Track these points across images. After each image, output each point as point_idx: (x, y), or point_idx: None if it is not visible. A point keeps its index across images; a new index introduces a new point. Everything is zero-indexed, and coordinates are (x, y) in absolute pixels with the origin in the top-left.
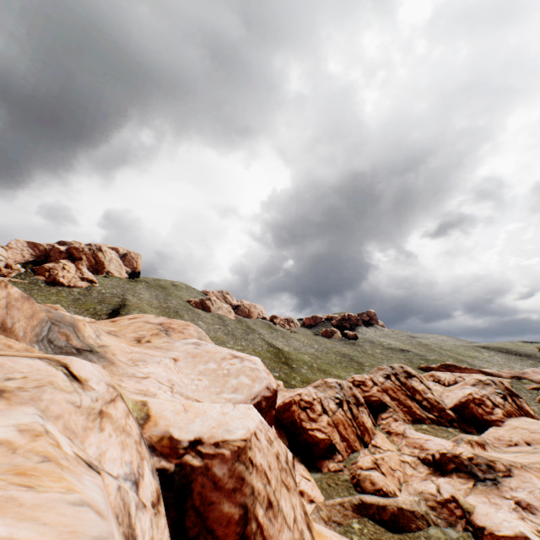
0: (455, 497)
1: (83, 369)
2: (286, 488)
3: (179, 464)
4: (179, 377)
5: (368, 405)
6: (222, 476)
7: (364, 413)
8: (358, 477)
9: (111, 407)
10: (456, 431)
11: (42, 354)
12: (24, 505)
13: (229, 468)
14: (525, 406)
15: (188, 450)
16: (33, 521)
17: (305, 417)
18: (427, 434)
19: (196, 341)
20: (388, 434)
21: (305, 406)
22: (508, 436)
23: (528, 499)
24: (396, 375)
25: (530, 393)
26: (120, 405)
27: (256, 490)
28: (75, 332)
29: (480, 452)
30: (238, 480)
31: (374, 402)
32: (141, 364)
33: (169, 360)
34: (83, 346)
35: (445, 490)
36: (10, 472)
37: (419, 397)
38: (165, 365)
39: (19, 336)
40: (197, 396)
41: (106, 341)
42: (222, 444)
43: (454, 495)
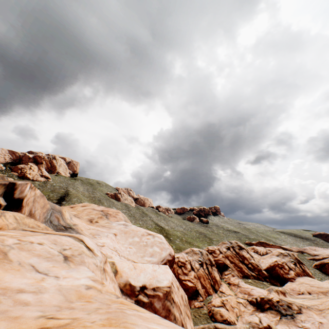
0: (270, 325)
1: (89, 242)
2: (188, 317)
3: (136, 300)
4: (119, 246)
5: (216, 265)
6: (159, 308)
7: (215, 270)
8: (212, 312)
9: (106, 266)
10: (268, 284)
11: (66, 233)
12: (149, 318)
13: (162, 304)
14: (306, 269)
15: (140, 292)
16: (162, 325)
17: (181, 272)
18: (252, 285)
19: (124, 223)
20: (229, 285)
21: (181, 265)
22: (298, 288)
23: (311, 327)
24: (233, 248)
25: (308, 262)
26: (108, 264)
27: (176, 317)
28: (61, 215)
29: (283, 298)
30: (167, 311)
31: (220, 264)
32: (97, 237)
33: (112, 235)
34: (66, 224)
35: (264, 321)
36: (117, 303)
37: (247, 262)
38: (111, 238)
39: (37, 218)
40: (130, 258)
41: (75, 221)
42: (156, 289)
43: (269, 324)
